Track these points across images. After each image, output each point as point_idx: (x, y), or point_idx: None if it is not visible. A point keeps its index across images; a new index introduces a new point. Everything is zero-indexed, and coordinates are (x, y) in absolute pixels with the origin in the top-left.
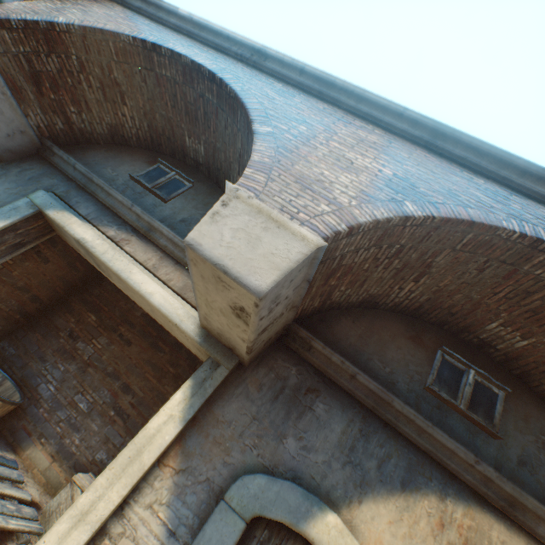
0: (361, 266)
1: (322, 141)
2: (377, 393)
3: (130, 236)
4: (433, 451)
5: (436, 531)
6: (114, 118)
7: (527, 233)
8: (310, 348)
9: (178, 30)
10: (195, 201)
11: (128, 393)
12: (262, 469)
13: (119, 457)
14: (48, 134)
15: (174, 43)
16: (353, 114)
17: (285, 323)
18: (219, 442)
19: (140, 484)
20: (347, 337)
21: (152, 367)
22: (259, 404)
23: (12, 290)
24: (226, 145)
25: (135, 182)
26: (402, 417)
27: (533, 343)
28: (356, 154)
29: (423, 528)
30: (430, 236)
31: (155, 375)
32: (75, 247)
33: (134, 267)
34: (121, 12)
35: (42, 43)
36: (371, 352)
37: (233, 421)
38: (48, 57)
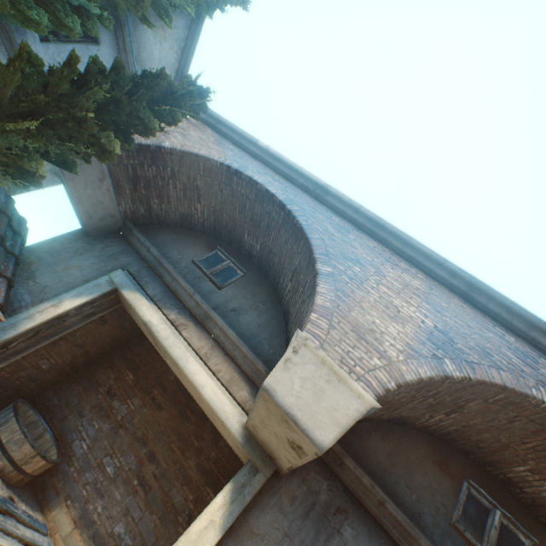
0: (398, 400)
1: (373, 285)
2: (404, 526)
3: (188, 321)
4: None
5: None
6: (187, 210)
7: None
8: (341, 463)
9: (255, 156)
10: (245, 290)
11: (152, 462)
12: None
13: None
14: (131, 217)
15: (252, 169)
16: (399, 254)
17: None
18: None
19: None
20: (376, 454)
21: (178, 436)
22: (291, 519)
23: (71, 347)
24: (282, 253)
25: (196, 266)
26: None
27: None
28: (402, 301)
29: None
30: (465, 389)
31: (180, 445)
32: (137, 321)
33: (190, 356)
34: (211, 135)
35: (148, 158)
36: (398, 474)
37: (266, 534)
38: (150, 167)
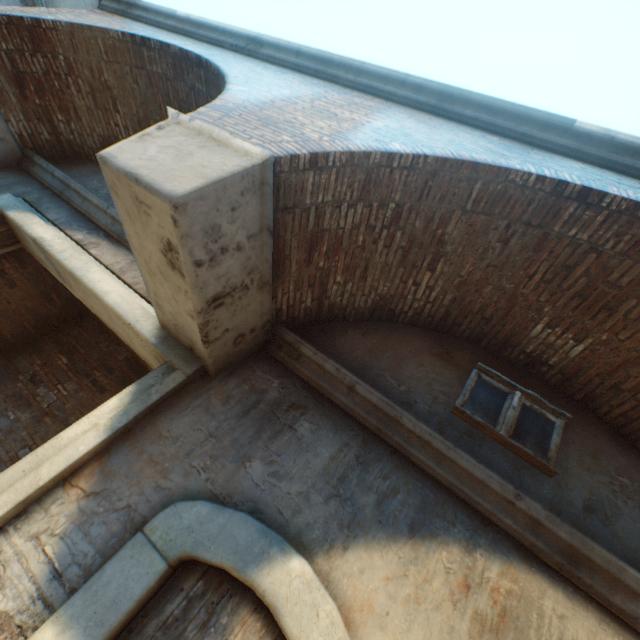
0: (354, 240)
1: (306, 101)
2: (382, 408)
3: (101, 240)
4: (457, 485)
5: (457, 595)
6: (107, 129)
7: (547, 176)
8: (299, 357)
9: (175, 31)
10: None
11: None
12: (210, 498)
13: (10, 470)
14: (32, 145)
15: (167, 38)
16: (353, 89)
17: (264, 318)
18: (156, 461)
19: (31, 508)
20: (353, 350)
21: None
22: (221, 419)
23: None
24: None
25: None
26: (415, 440)
27: (591, 346)
28: (344, 111)
29: (438, 589)
30: (430, 188)
31: None
32: (39, 258)
33: (95, 266)
34: (119, 20)
35: (27, 40)
36: (383, 367)
37: (182, 437)
38: (34, 57)
